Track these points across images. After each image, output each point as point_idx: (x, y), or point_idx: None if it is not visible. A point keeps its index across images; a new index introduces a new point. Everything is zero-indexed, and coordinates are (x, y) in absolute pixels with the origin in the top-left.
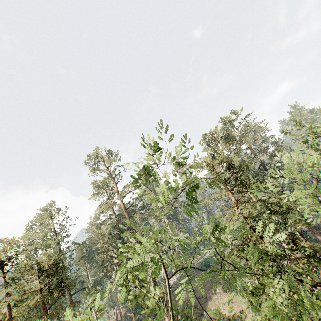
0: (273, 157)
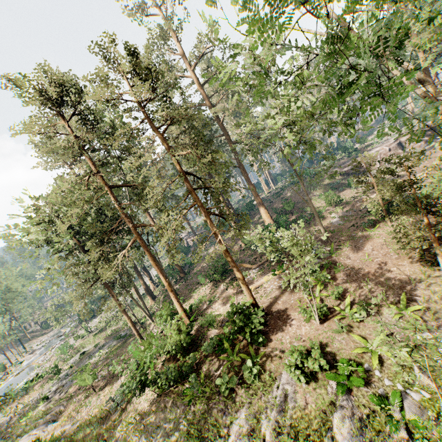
0: None
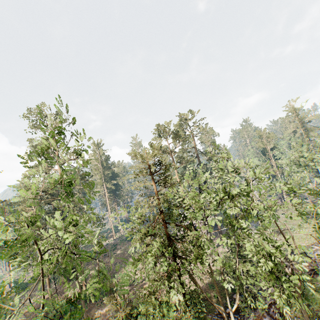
0: (209, 160)
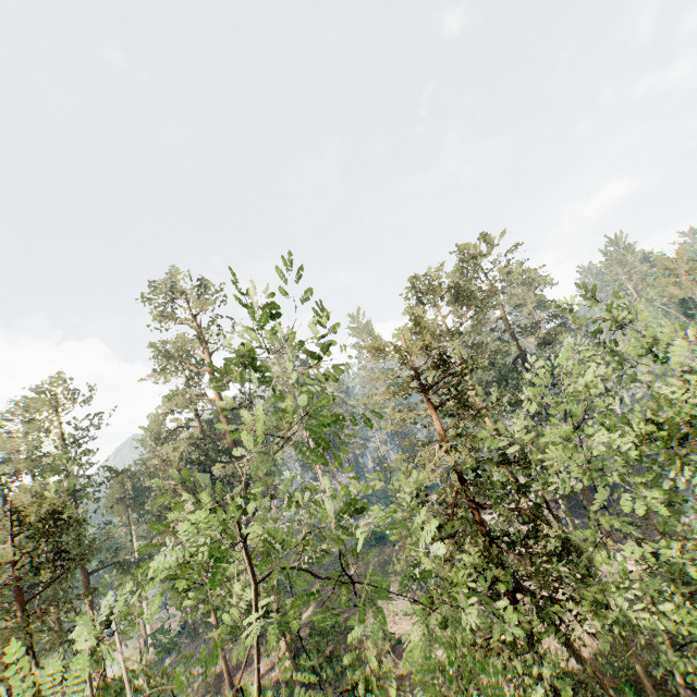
0: (544, 345)
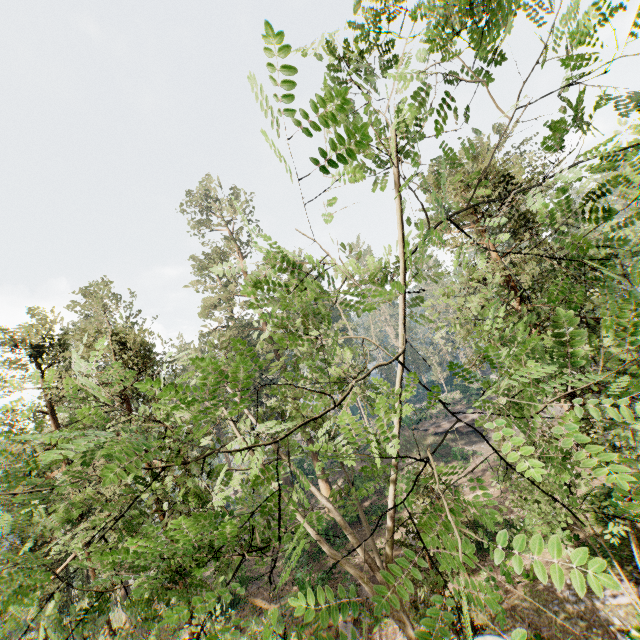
0: None
